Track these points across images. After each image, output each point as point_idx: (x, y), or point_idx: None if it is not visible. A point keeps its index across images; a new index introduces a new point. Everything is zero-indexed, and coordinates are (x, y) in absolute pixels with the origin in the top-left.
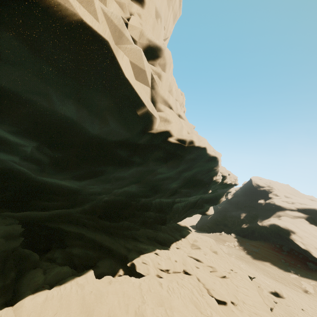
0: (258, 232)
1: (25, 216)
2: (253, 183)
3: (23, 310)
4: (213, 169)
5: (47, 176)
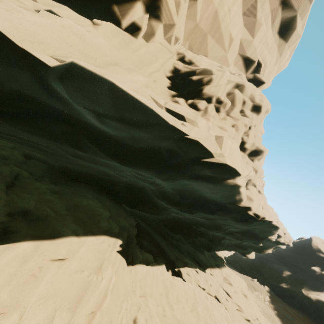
0: (299, 299)
1: None
2: (313, 244)
3: (138, 271)
4: (271, 231)
5: (164, 202)
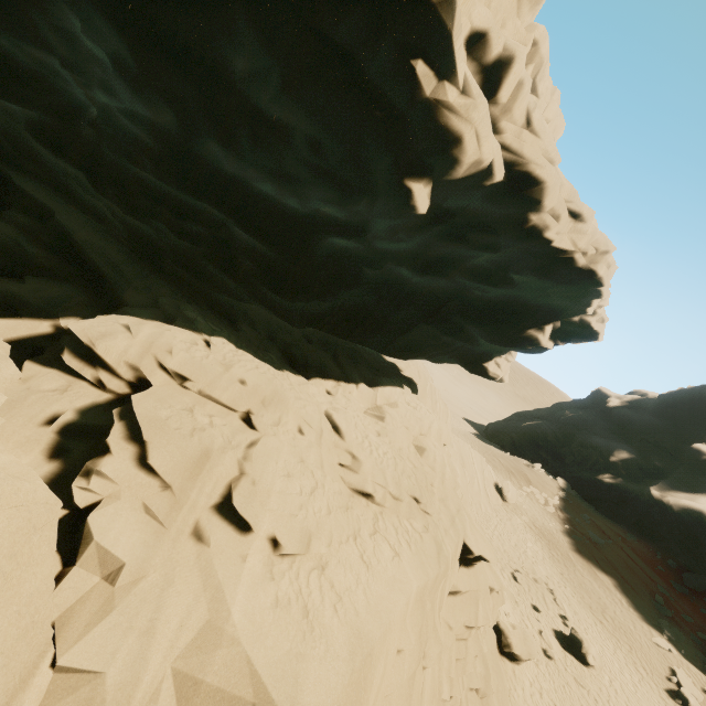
0: (637, 507)
1: None
2: None
3: None
4: None
5: None
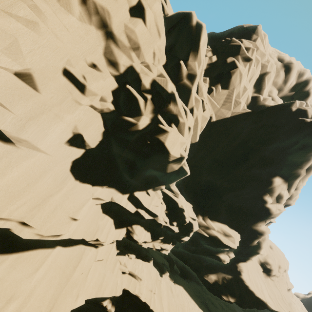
0: None
1: None
2: None
3: None
4: None
5: None
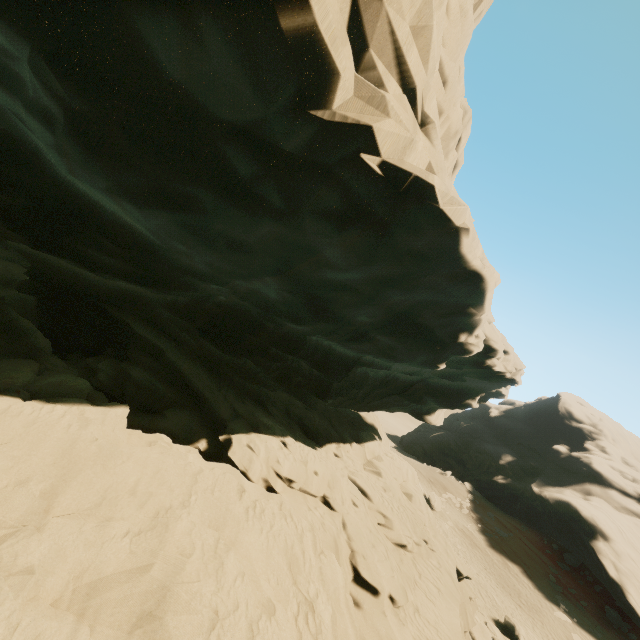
0: (524, 502)
1: (73, 278)
2: (562, 405)
3: None
4: (465, 310)
5: (75, 171)
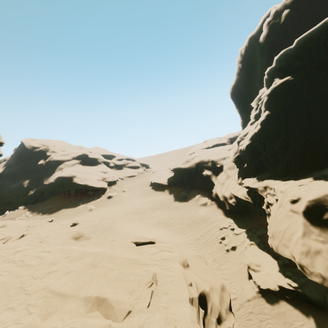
0: (47, 191)
1: None
2: (27, 145)
3: None
4: None
5: None
